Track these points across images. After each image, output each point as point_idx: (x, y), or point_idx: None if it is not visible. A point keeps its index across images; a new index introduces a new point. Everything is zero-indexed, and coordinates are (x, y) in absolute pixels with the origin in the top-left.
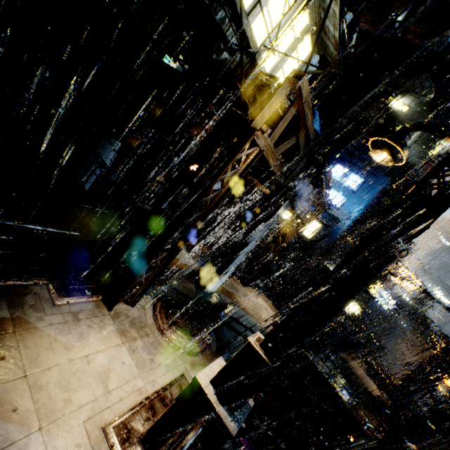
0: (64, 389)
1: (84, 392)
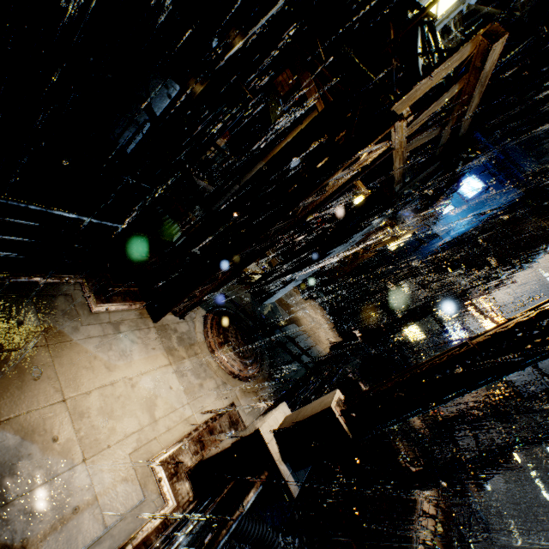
0: (107, 417)
1: (129, 421)
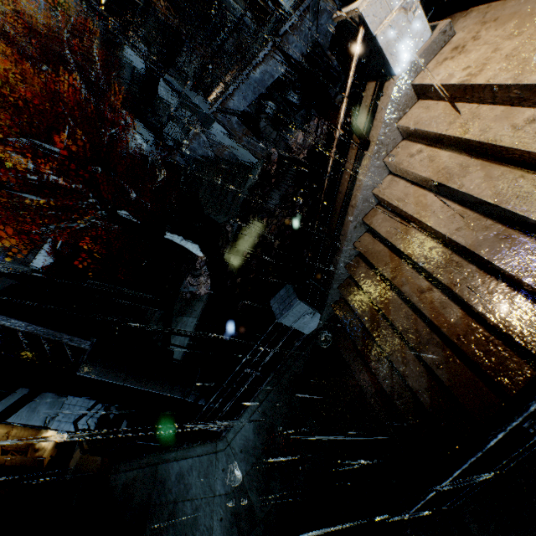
0: None
1: None
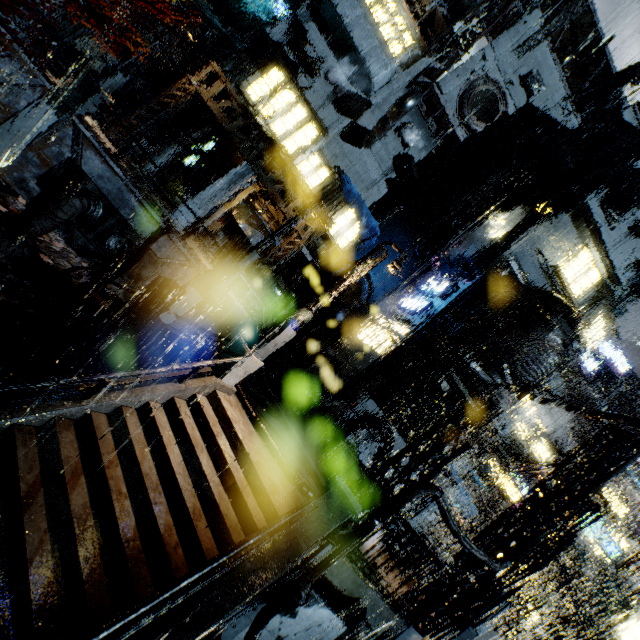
0: None
1: None
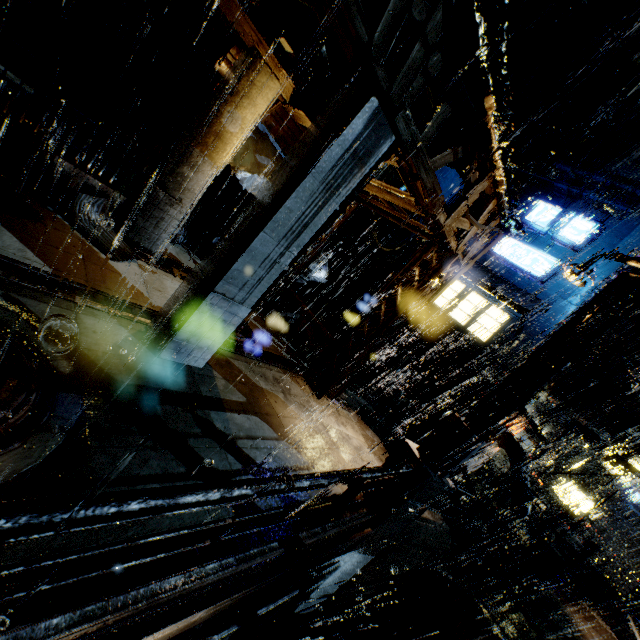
0: None
1: None
